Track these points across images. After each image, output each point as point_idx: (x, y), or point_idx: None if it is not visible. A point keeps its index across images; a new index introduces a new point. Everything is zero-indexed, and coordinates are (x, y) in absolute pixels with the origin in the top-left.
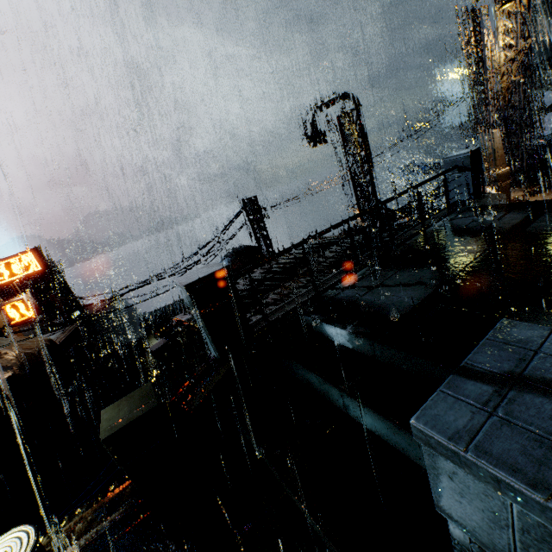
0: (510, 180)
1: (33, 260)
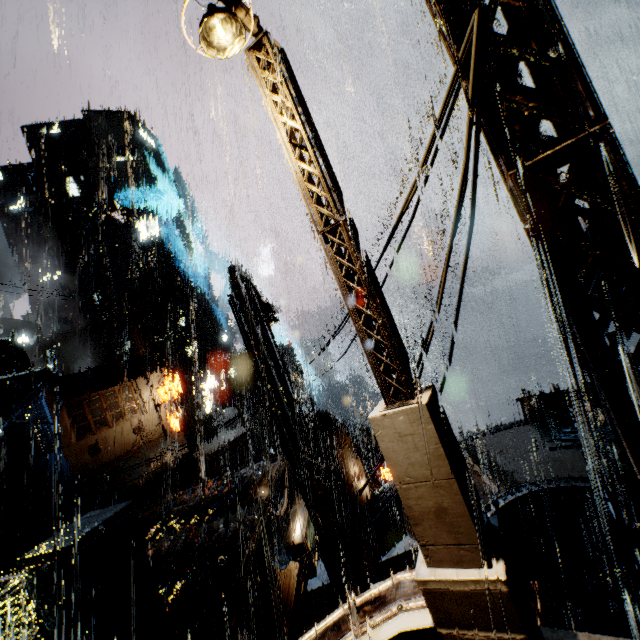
0: (522, 634)
1: (180, 387)
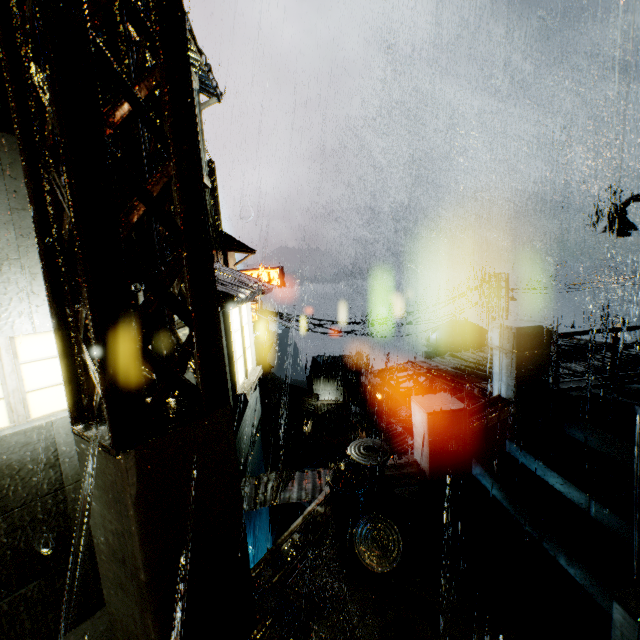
0: None
1: (277, 276)
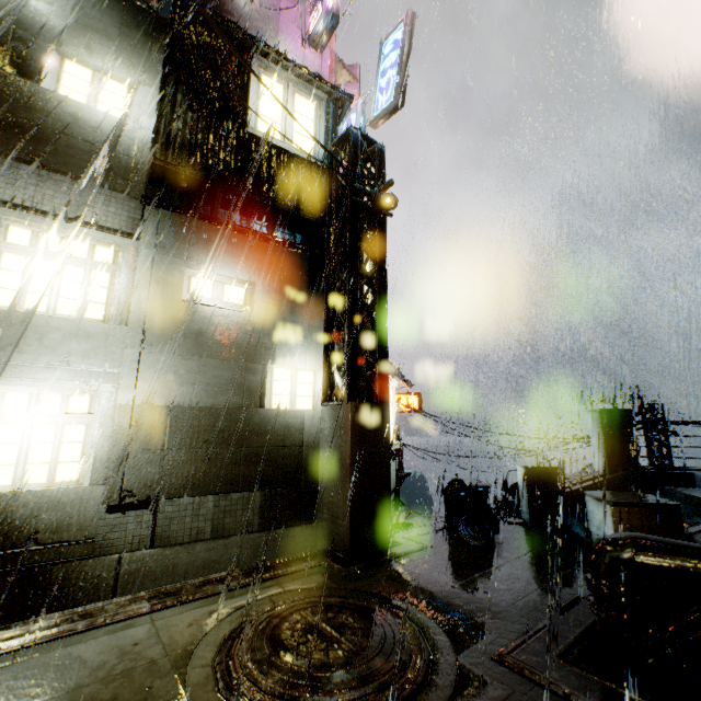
0: None
1: (414, 401)
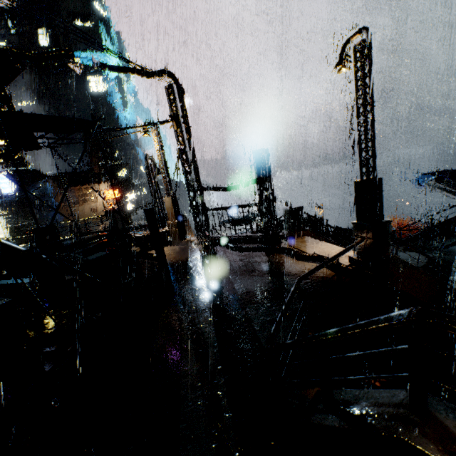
0: (178, 229)
1: (116, 193)
